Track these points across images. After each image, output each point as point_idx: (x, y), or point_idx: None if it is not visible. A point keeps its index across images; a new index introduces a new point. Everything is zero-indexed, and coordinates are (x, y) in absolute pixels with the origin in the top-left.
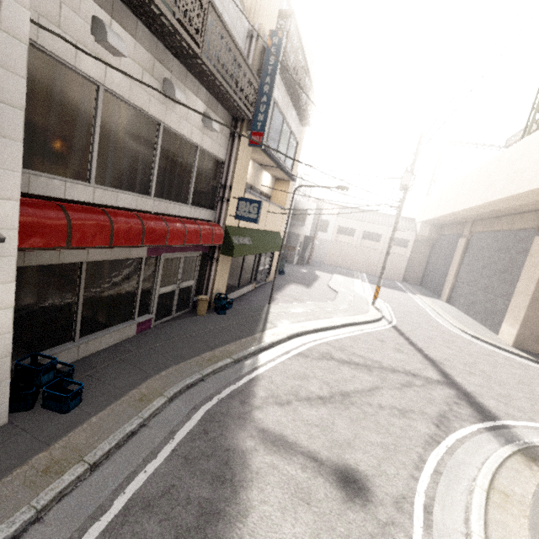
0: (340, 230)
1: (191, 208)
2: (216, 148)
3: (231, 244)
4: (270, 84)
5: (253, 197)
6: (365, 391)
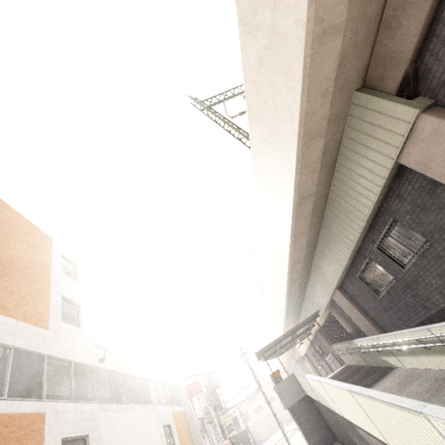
0: (255, 411)
1: (221, 438)
2: (215, 418)
3: (233, 442)
4: (216, 393)
5: (226, 424)
6: (281, 444)
